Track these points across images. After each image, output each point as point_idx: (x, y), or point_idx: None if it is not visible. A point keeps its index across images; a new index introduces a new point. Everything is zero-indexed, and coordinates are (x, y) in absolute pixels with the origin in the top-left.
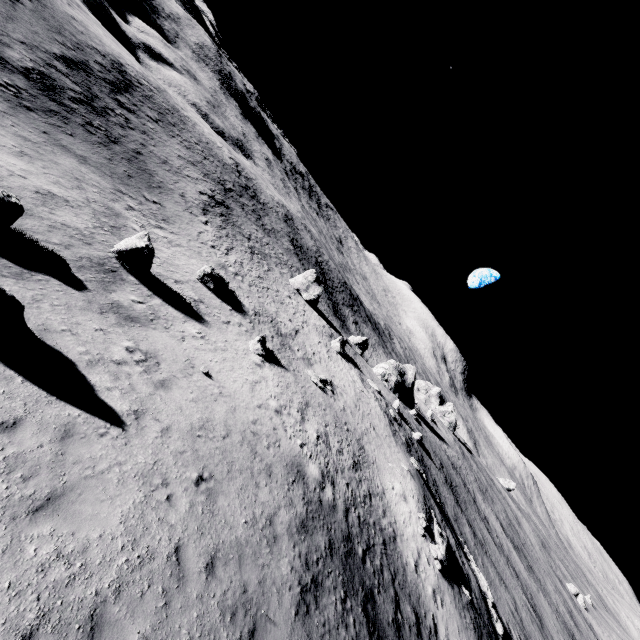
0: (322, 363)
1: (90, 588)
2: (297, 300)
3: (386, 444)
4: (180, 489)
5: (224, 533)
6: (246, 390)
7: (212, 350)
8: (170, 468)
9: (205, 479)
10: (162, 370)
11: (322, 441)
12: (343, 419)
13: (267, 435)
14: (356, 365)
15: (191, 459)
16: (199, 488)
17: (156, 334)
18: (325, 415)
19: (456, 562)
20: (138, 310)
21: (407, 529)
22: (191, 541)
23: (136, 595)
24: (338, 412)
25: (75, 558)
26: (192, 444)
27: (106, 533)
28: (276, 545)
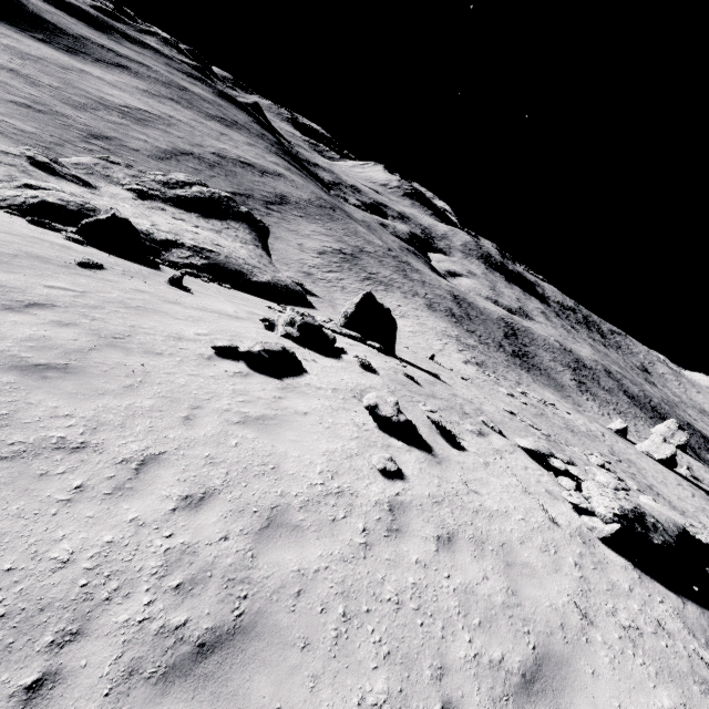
0: None
1: None
2: None
3: None
4: None
5: None
6: None
7: None
8: None
9: None
10: None
11: None
12: None
13: None
14: None
15: None
16: None
17: None
18: None
19: None
20: None
21: None
22: None
23: None
24: None
25: None
26: None
27: None
28: None
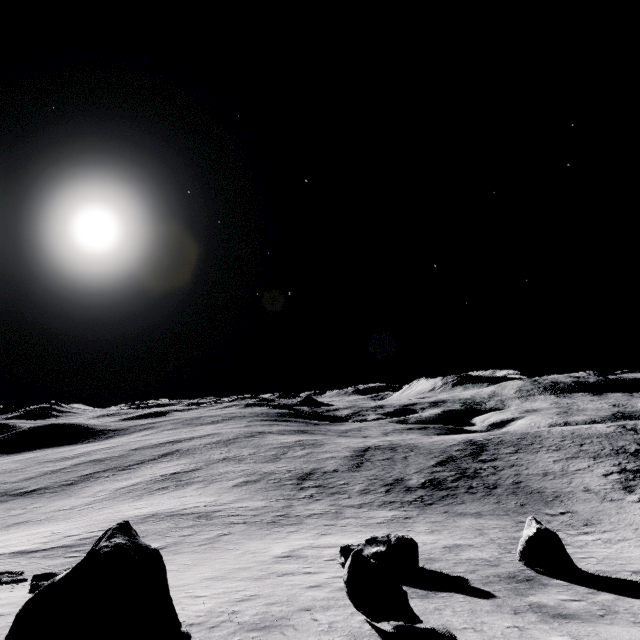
0: None
1: None
2: None
3: None
4: None
5: None
6: None
7: None
8: None
9: None
10: None
11: None
12: None
13: None
14: None
15: None
16: None
17: (614, 629)
18: None
19: None
20: (573, 607)
21: None
22: None
23: None
24: None
25: None
26: None
27: None
28: None
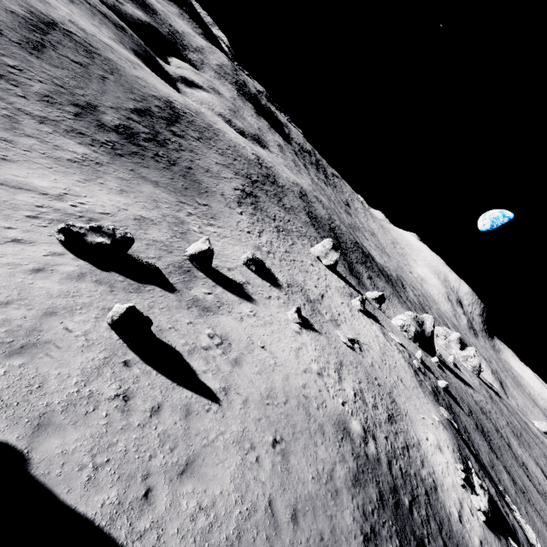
0: (347, 322)
1: (222, 534)
2: (318, 266)
3: (415, 395)
4: (263, 451)
5: (299, 488)
6: (293, 357)
7: (263, 325)
8: (253, 434)
9: (278, 441)
10: (233, 350)
11: (359, 398)
12: (373, 374)
13: (315, 397)
14: (376, 320)
15: (266, 425)
16: (275, 449)
17: (224, 319)
18: (357, 372)
19: (499, 513)
20: (209, 300)
21: (446, 479)
22: (278, 495)
23: (250, 540)
24: (367, 368)
25: (209, 510)
26: (264, 412)
27: (224, 490)
28: (338, 498)
